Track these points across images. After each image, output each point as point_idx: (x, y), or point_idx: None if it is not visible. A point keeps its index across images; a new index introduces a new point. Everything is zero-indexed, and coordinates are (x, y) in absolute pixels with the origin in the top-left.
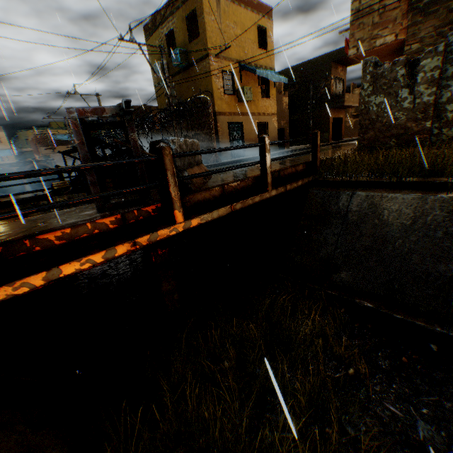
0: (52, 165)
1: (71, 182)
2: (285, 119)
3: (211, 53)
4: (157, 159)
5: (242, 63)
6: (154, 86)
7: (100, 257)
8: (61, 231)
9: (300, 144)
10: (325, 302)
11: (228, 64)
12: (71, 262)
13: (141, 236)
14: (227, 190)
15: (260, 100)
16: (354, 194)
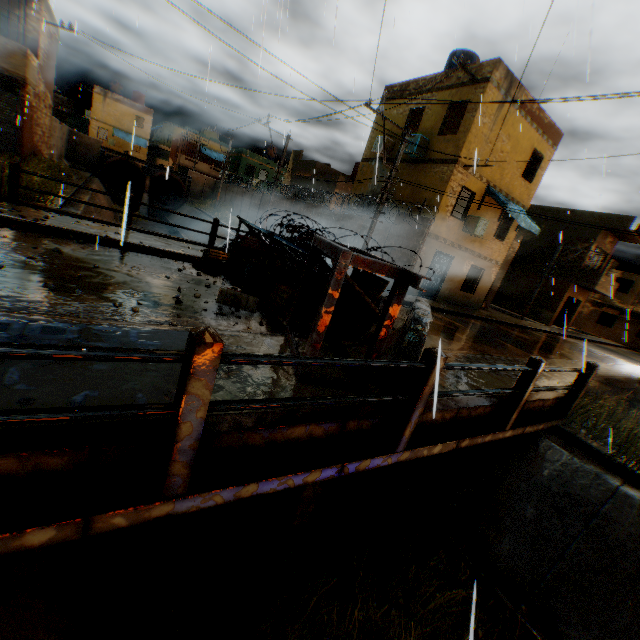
0: (183, 182)
1: (230, 257)
2: (502, 269)
3: (461, 160)
4: (423, 368)
5: (492, 185)
6: (362, 159)
7: (301, 478)
8: (278, 427)
9: (504, 307)
10: (515, 636)
11: (475, 181)
12: (272, 479)
13: (353, 461)
14: (461, 414)
15: (489, 238)
16: (620, 491)
